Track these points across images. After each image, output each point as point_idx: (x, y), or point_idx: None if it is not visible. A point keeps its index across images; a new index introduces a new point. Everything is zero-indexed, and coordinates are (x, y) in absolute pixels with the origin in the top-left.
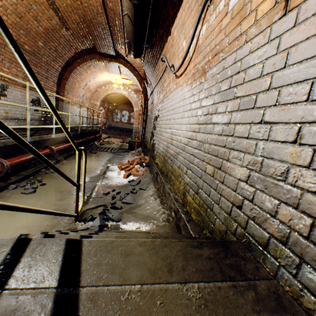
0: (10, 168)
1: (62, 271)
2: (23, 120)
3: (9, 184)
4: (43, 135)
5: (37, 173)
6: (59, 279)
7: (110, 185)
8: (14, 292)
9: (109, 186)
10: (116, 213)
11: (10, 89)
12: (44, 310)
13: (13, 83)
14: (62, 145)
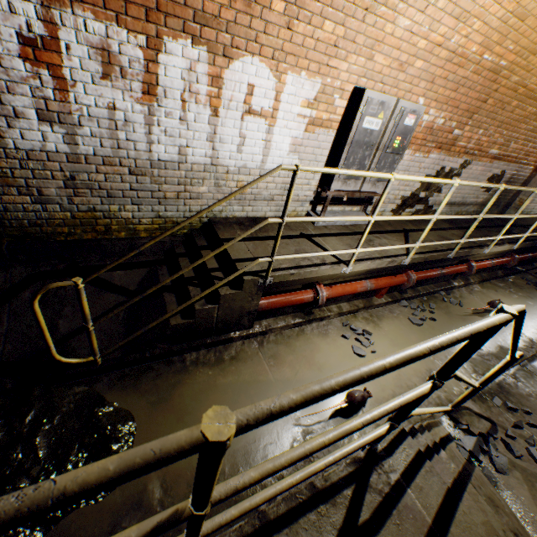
0: (414, 284)
1: (437, 513)
2: (459, 204)
3: (402, 298)
4: (471, 249)
5: (432, 293)
6: (434, 517)
7: (525, 395)
8: (412, 495)
9: (522, 396)
10: (503, 458)
11: (470, 164)
12: (422, 527)
13: (480, 155)
14: (489, 260)
